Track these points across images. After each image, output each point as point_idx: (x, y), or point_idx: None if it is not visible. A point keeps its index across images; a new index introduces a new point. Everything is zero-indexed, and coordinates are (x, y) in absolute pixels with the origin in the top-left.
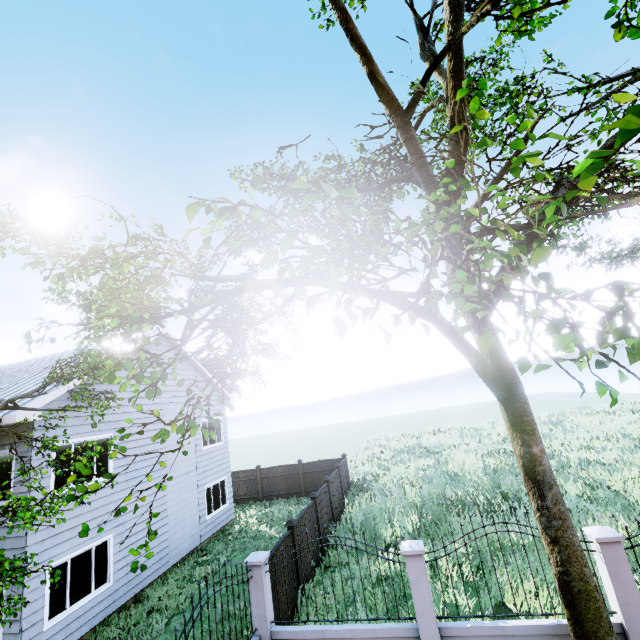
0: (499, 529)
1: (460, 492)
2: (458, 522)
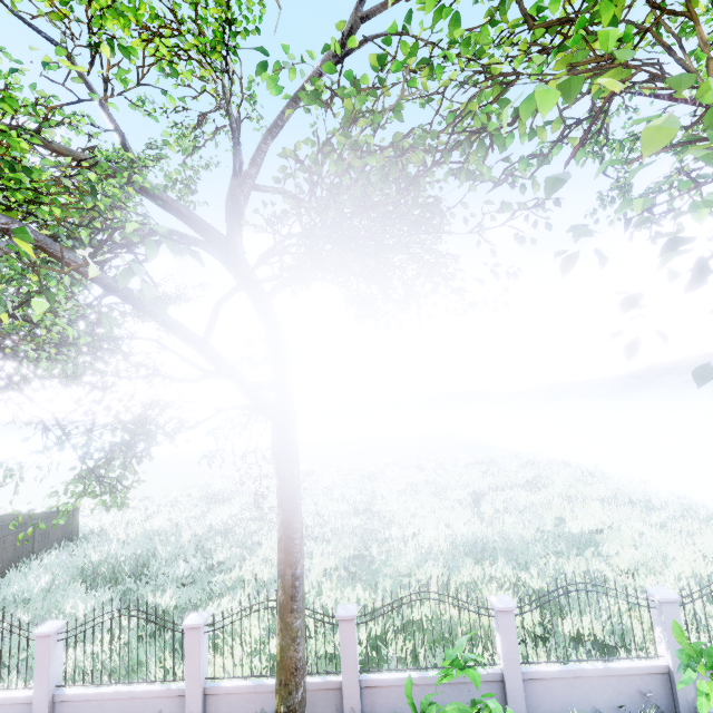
0: (81, 598)
1: (123, 556)
2: (74, 588)
